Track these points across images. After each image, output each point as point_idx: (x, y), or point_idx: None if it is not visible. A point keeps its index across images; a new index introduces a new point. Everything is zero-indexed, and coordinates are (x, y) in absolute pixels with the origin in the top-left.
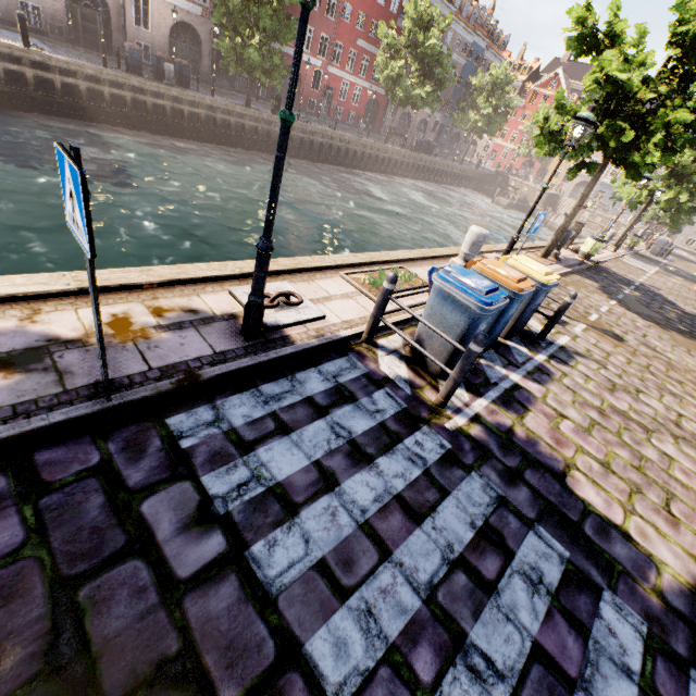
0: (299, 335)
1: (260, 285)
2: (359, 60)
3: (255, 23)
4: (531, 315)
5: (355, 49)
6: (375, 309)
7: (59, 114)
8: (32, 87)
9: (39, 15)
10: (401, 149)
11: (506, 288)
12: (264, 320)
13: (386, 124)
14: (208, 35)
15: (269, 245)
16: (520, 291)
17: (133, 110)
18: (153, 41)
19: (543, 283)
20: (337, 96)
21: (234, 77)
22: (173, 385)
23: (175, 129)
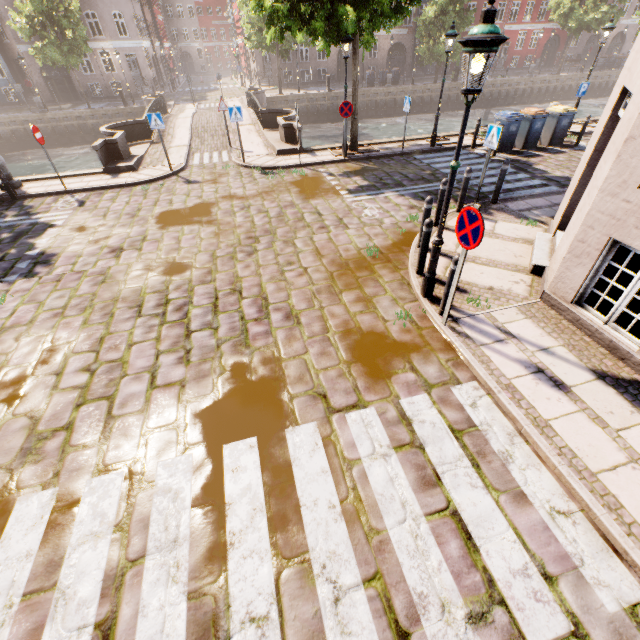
0: (447, 146)
1: (435, 127)
2: (537, 7)
3: (442, 27)
4: (564, 133)
5: (532, 0)
6: (474, 134)
7: (337, 121)
8: (329, 110)
9: (320, 73)
10: (576, 73)
11: (529, 116)
12: (436, 143)
13: (568, 54)
14: (410, 44)
15: (438, 114)
16: (535, 115)
17: (369, 108)
18: (378, 63)
19: (560, 113)
20: (513, 47)
21: (426, 66)
22: (414, 151)
23: (390, 112)
